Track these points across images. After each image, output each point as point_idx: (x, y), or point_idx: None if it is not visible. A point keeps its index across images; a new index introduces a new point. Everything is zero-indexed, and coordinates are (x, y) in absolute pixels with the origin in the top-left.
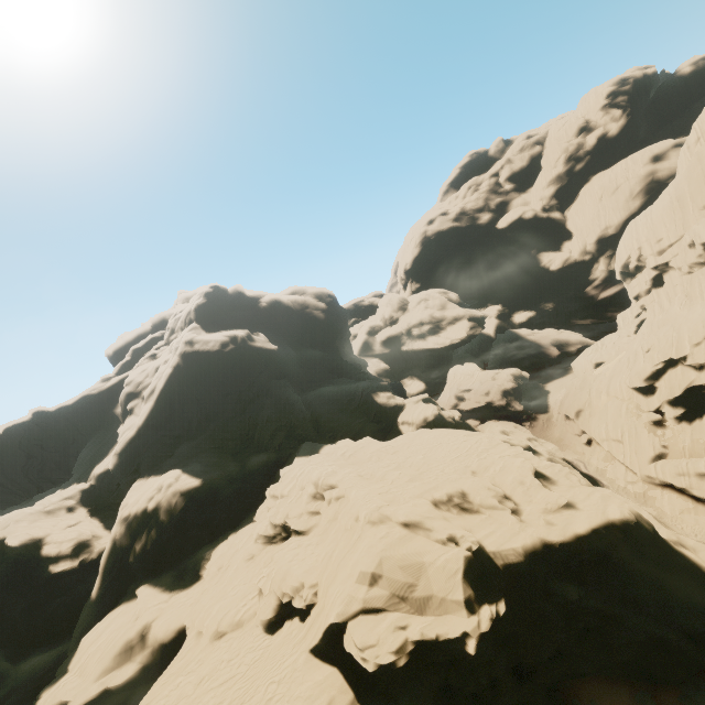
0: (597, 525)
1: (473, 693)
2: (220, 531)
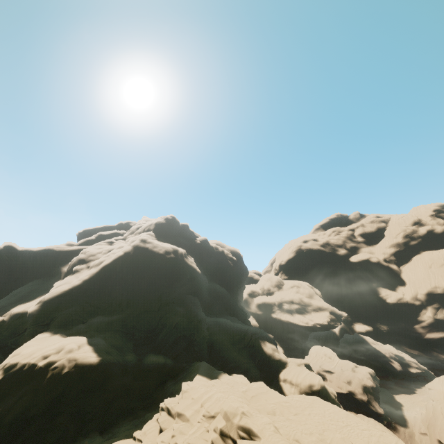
0: None
1: None
2: (88, 430)
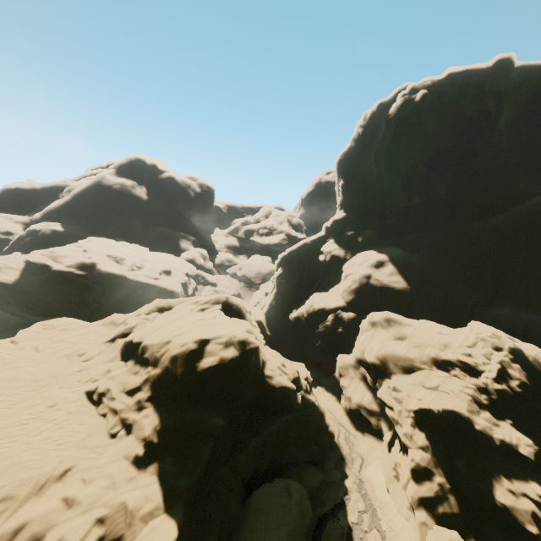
0: (152, 284)
1: (59, 289)
2: None
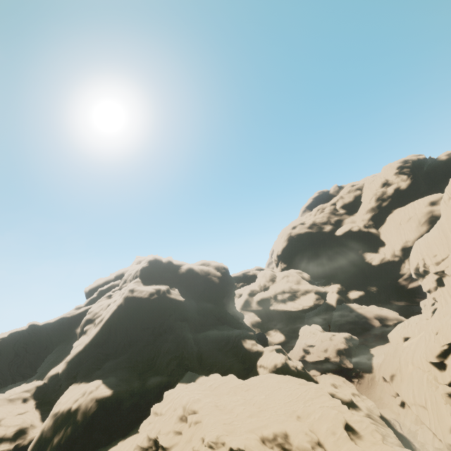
0: None
1: None
2: (115, 437)
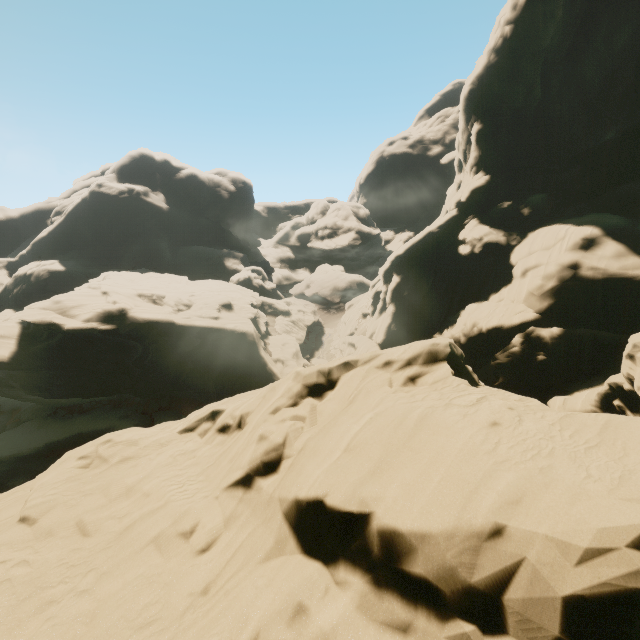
0: (213, 327)
1: (81, 356)
2: None
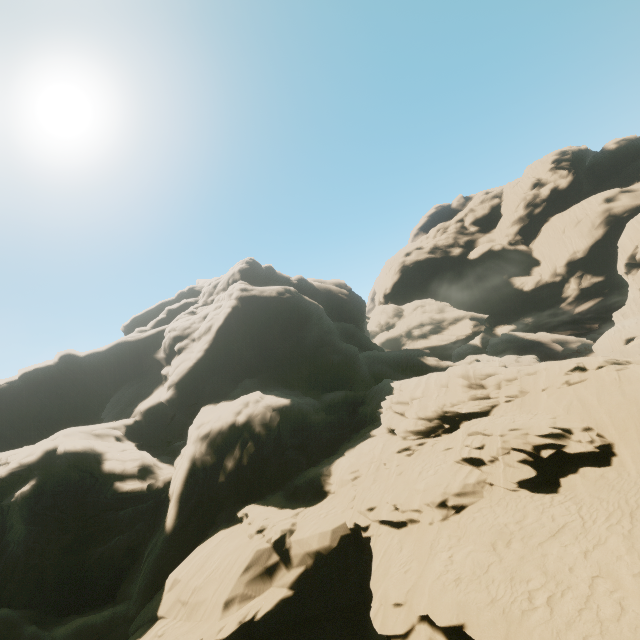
0: None
1: None
2: (316, 459)
